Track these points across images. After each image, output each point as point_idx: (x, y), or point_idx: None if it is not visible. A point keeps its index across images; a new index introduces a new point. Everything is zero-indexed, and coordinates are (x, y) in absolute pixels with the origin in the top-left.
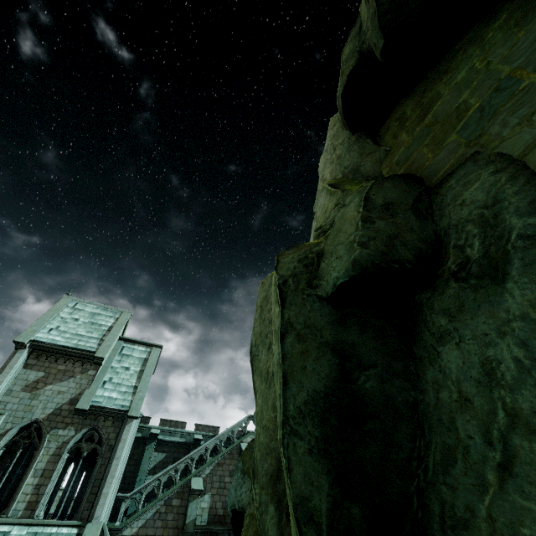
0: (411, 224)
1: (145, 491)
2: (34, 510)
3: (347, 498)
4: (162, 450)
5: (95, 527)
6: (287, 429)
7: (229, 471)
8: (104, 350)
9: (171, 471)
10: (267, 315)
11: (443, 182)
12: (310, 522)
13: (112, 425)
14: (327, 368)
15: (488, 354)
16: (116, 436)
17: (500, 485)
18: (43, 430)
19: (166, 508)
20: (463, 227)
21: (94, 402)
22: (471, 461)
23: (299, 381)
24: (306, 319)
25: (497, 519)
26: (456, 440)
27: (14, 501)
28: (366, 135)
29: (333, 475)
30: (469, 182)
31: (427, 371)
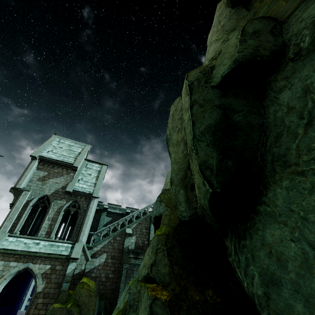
0: (269, 39)
1: (103, 232)
2: (50, 235)
3: (226, 159)
4: (110, 216)
5: (80, 244)
6: (195, 140)
7: (145, 227)
8: (77, 163)
9: (115, 224)
10: (177, 117)
11: (290, 15)
12: (207, 168)
13: (84, 200)
14: (216, 115)
15: (307, 83)
16: (87, 206)
17: (304, 132)
18: (50, 200)
19: (113, 240)
20: (300, 33)
21: (74, 188)
22: (291, 130)
23: (201, 122)
24: (204, 97)
25: (301, 146)
26: (283, 128)
27: (40, 230)
28: (242, 7)
29: (219, 152)
30: (307, 7)
31: (270, 109)
